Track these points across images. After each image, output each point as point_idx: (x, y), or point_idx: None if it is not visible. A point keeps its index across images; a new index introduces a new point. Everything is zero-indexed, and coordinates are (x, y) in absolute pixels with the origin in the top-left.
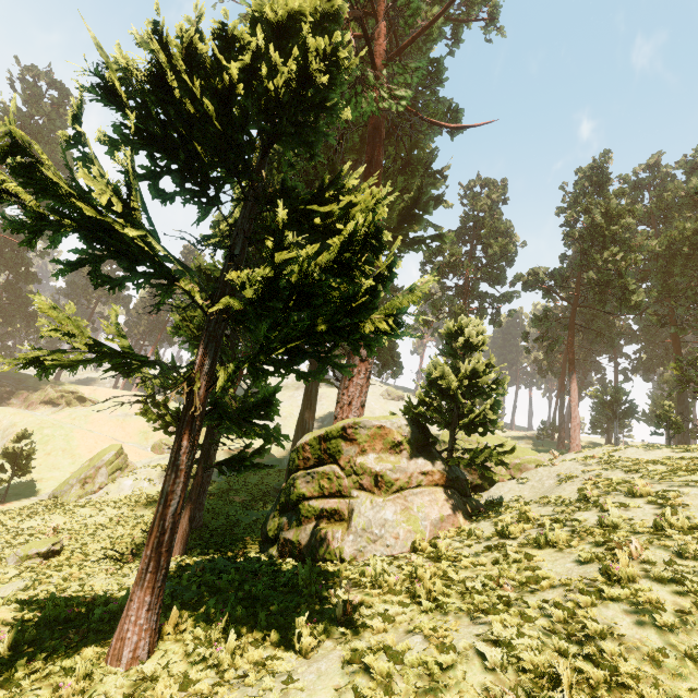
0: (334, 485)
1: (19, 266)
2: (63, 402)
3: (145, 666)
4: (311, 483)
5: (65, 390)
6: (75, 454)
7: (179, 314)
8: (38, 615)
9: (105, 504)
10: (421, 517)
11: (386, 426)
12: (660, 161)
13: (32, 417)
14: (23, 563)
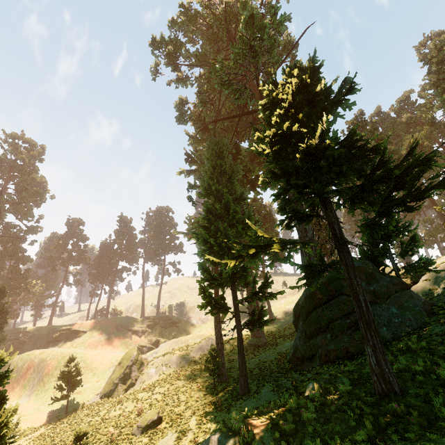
0: (349, 306)
1: (17, 254)
2: (64, 338)
3: (411, 391)
4: (333, 310)
5: (63, 329)
6: (92, 368)
7: (205, 239)
8: (287, 409)
9: (151, 387)
10: (412, 306)
11: (360, 265)
12: (380, 110)
13: (53, 351)
14: (146, 431)
